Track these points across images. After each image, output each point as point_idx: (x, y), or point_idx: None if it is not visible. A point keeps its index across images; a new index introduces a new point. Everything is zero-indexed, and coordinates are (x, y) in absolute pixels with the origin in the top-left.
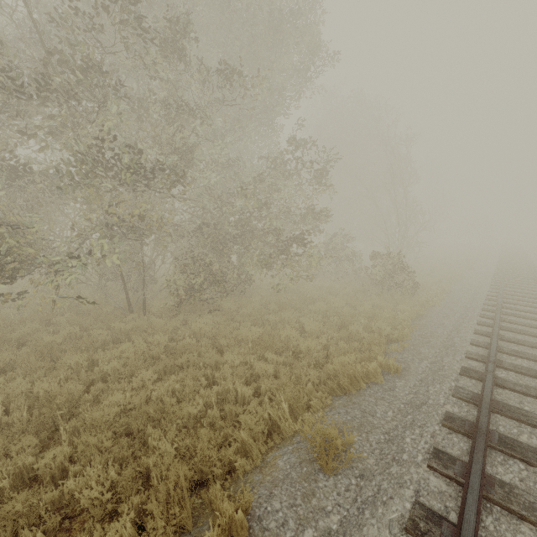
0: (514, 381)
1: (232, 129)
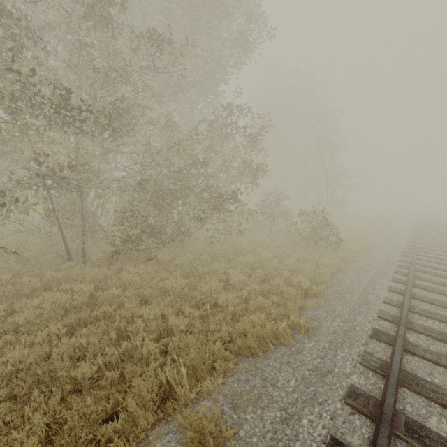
0: (425, 347)
1: (173, 93)
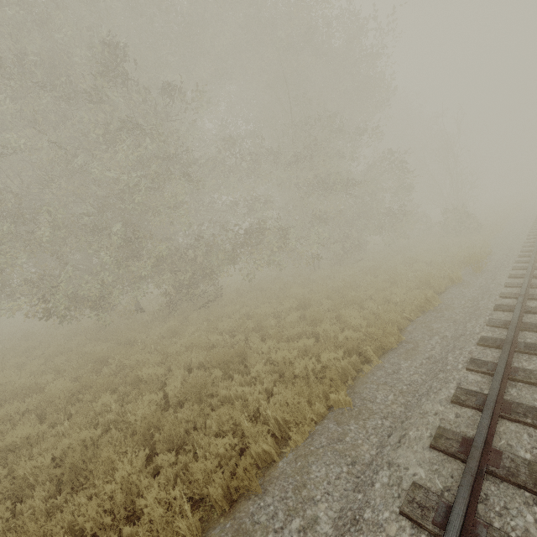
0: None
1: None
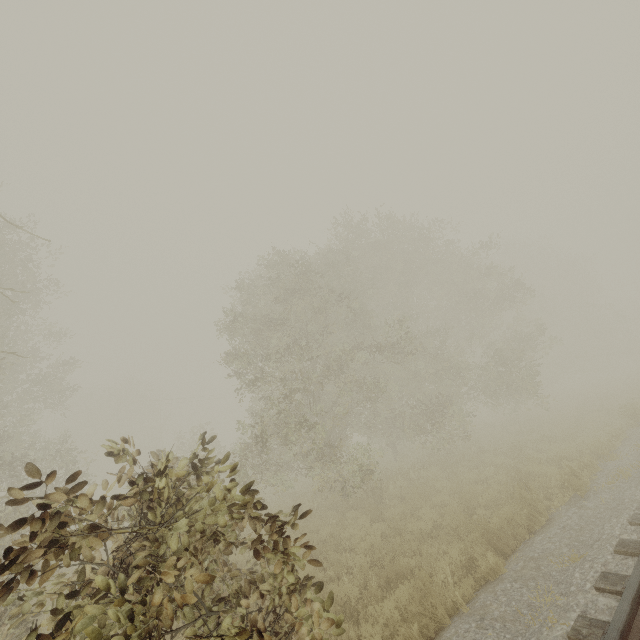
0: None
1: None
